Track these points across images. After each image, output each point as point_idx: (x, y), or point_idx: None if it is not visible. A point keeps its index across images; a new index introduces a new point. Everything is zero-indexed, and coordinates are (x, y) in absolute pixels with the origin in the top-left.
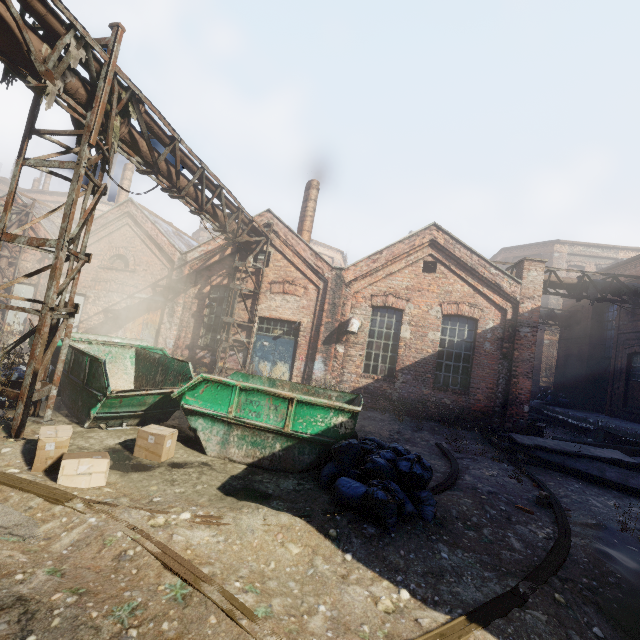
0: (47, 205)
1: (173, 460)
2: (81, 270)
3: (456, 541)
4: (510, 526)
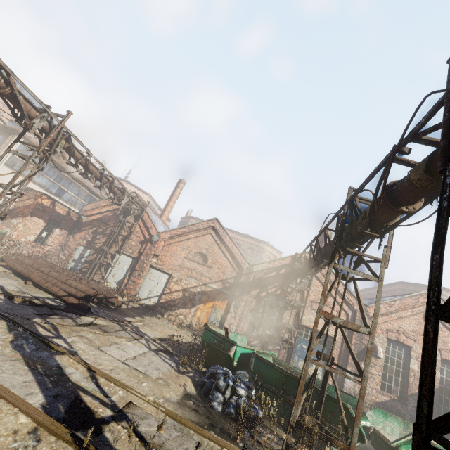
0: (145, 202)
1: None
2: (171, 256)
3: None
4: None
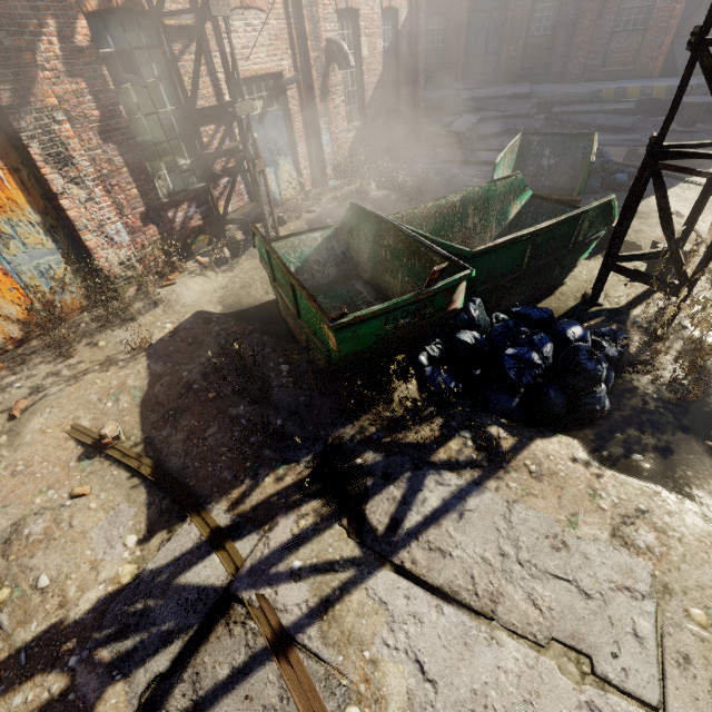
0: None
1: None
2: None
3: None
4: None
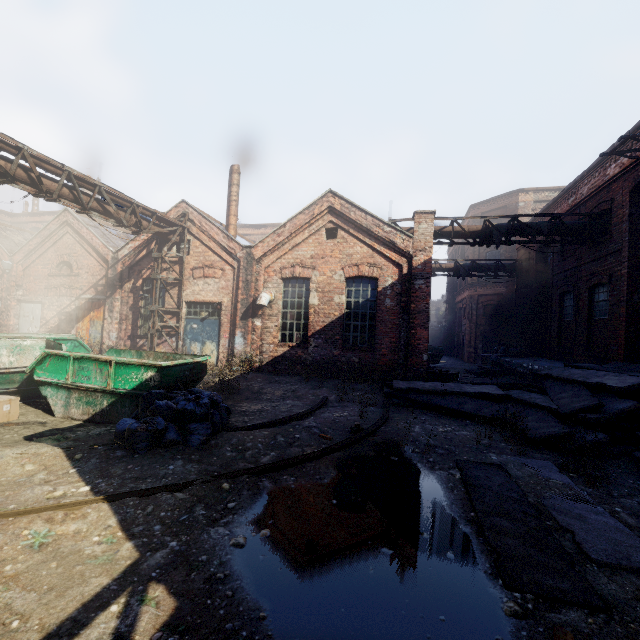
0: (7, 225)
1: (13, 421)
2: (35, 280)
3: (204, 459)
4: (286, 448)
